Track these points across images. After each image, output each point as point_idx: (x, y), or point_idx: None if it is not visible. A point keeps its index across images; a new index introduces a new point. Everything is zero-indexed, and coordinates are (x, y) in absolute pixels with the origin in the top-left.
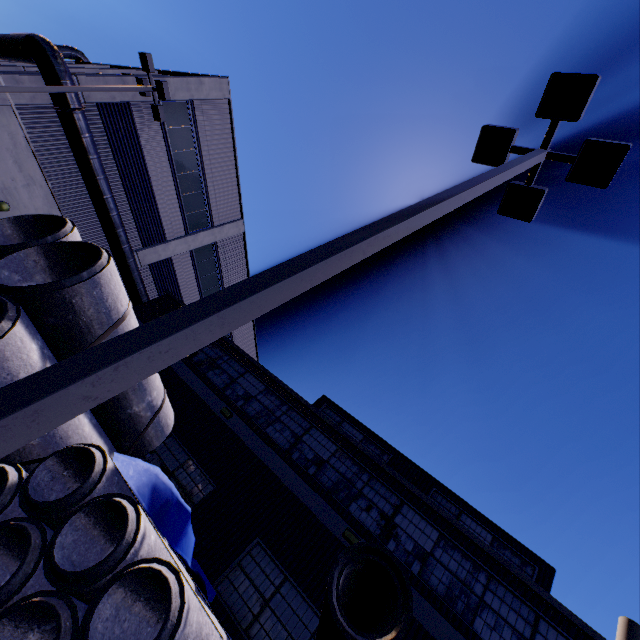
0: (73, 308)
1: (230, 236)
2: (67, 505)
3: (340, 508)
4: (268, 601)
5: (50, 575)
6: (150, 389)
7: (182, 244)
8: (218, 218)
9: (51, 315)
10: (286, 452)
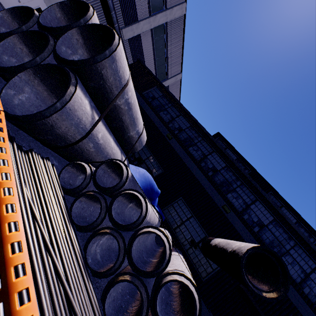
0: (102, 77)
1: (176, 17)
2: (113, 190)
3: (222, 194)
4: (183, 222)
5: (111, 221)
6: (138, 124)
7: (146, 24)
8: (170, 1)
9: (91, 81)
10: (198, 162)
